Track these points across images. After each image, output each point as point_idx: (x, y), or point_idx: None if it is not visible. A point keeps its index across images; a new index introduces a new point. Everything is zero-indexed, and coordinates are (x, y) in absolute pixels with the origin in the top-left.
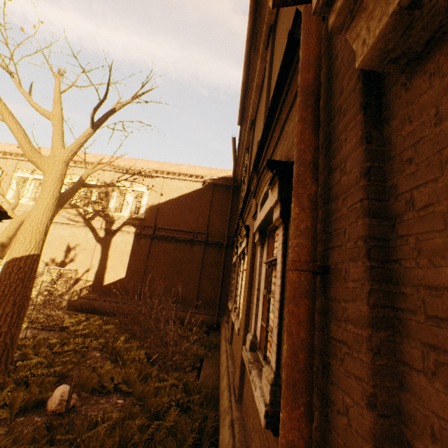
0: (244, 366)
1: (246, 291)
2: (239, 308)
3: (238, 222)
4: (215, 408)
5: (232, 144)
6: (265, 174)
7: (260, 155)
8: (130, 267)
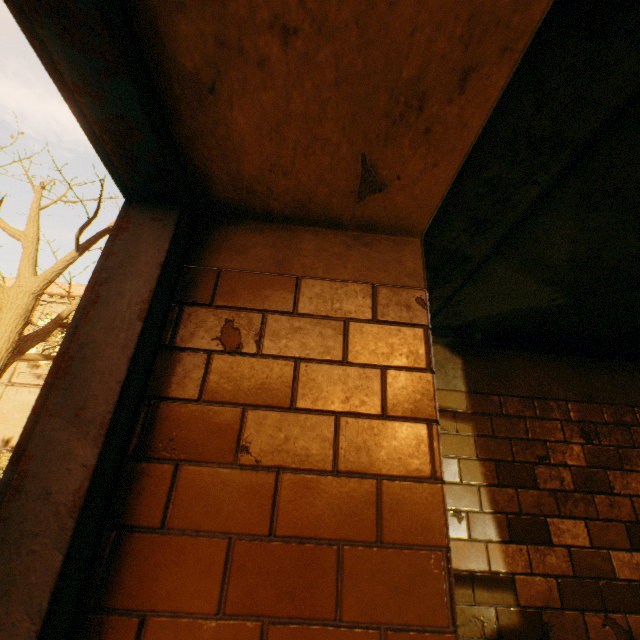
0: None
1: None
2: None
3: None
4: None
5: None
6: None
7: None
8: None
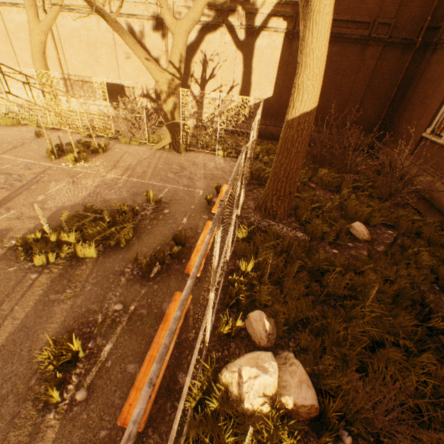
0: None
1: None
2: None
3: None
4: None
5: None
6: None
7: None
8: (278, 84)
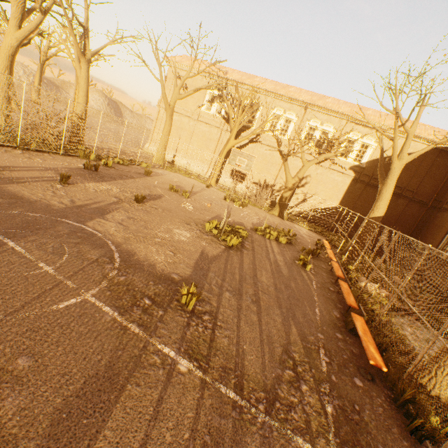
0: None
1: None
2: None
3: None
4: None
5: None
6: None
7: None
8: (342, 201)
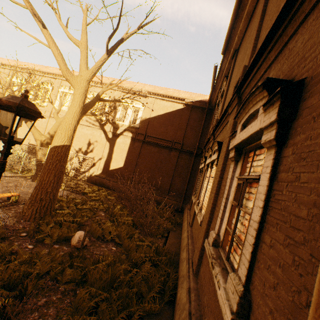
0: (203, 251)
1: (213, 196)
2: (202, 204)
3: (209, 138)
4: (175, 269)
5: (213, 72)
6: (257, 95)
7: (246, 78)
8: (126, 161)
